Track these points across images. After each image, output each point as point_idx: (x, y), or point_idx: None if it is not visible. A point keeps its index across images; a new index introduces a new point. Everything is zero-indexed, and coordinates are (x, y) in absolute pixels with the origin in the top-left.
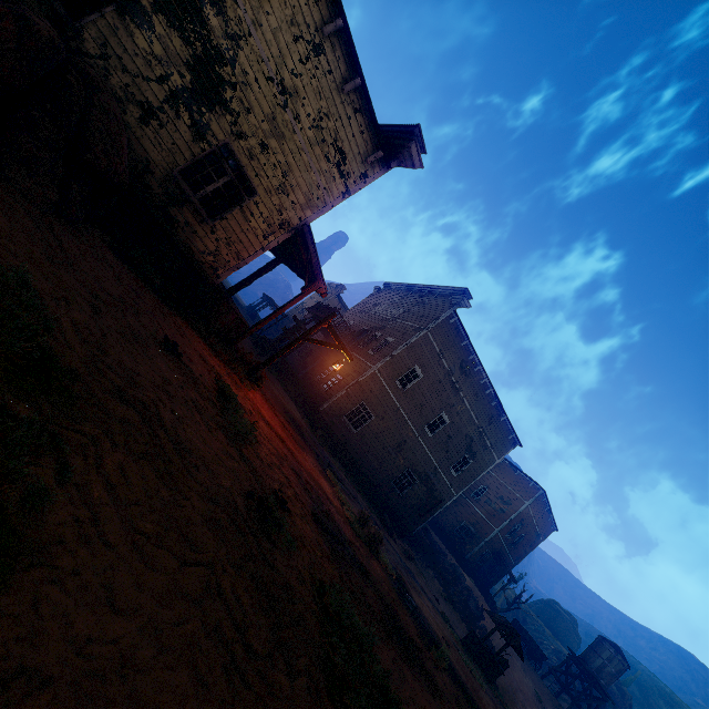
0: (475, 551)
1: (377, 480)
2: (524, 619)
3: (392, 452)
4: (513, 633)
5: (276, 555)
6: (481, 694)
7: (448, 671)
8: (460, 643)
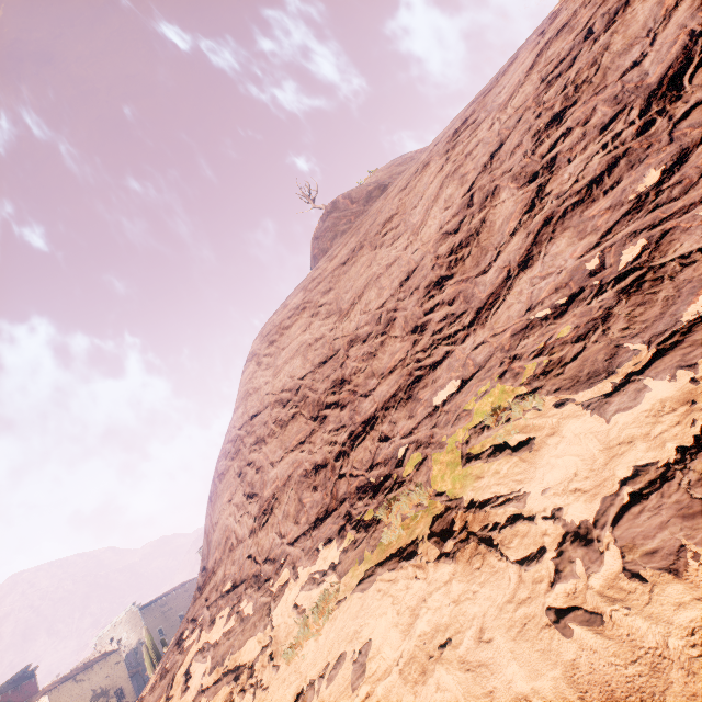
0: None
1: None
2: None
3: None
4: None
5: None
6: None
7: None
8: None
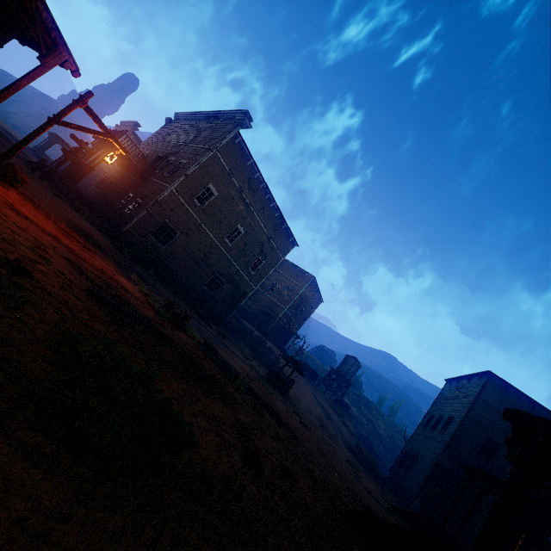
0: (273, 325)
1: (191, 286)
2: (306, 360)
3: (200, 262)
4: (297, 363)
5: None
6: (276, 401)
7: (248, 393)
8: (262, 378)
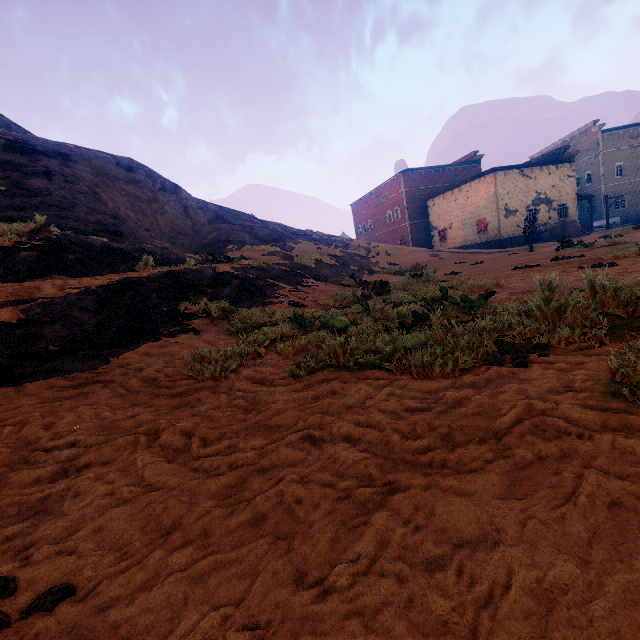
0: None
1: None
2: None
3: None
4: None
5: None
6: None
7: None
8: None
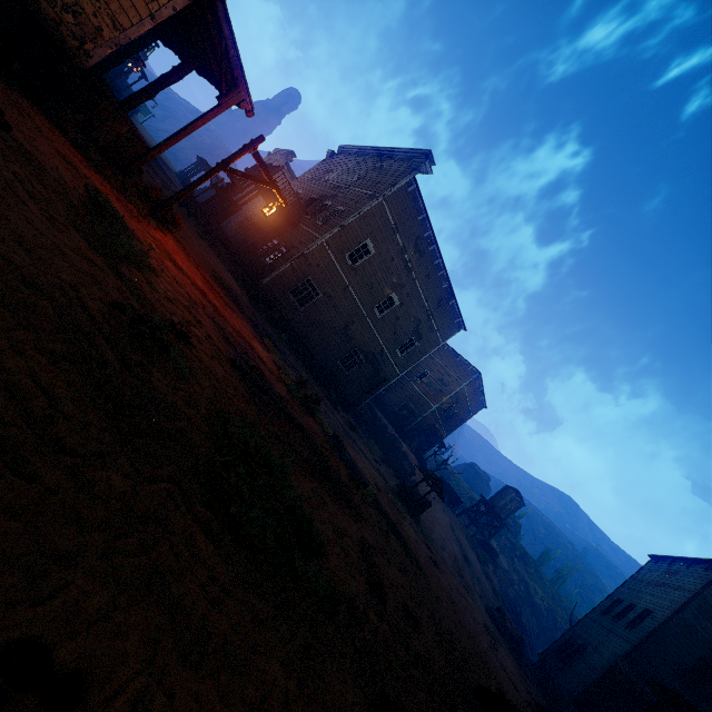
0: (414, 425)
1: (323, 359)
2: (449, 478)
3: (340, 332)
4: (438, 481)
5: (152, 372)
6: (404, 524)
7: (375, 506)
8: (391, 490)
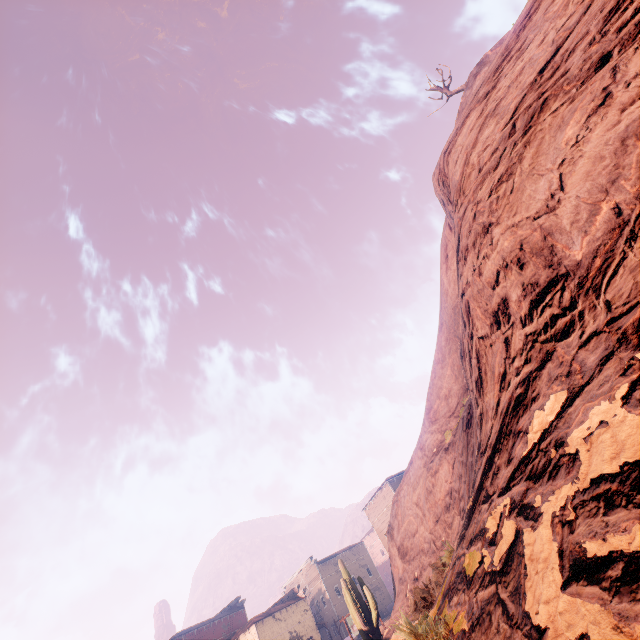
0: None
1: None
2: None
3: None
4: None
5: None
6: None
7: None
8: None
